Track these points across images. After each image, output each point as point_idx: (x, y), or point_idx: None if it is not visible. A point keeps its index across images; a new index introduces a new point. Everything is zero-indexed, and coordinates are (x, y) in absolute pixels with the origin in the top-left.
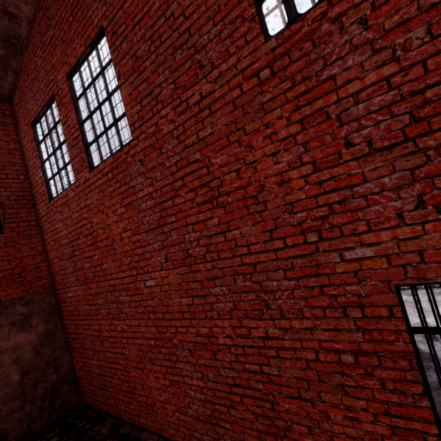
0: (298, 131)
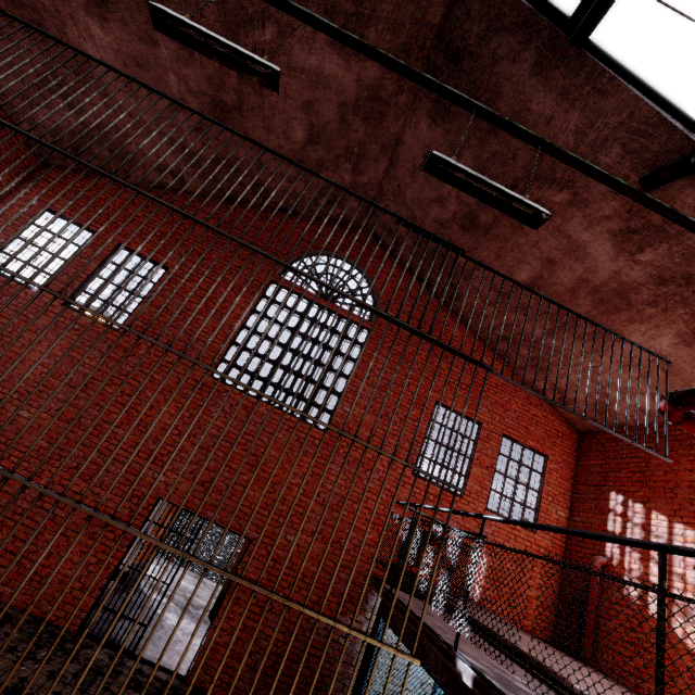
0: (187, 416)
